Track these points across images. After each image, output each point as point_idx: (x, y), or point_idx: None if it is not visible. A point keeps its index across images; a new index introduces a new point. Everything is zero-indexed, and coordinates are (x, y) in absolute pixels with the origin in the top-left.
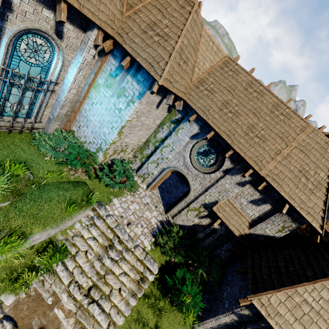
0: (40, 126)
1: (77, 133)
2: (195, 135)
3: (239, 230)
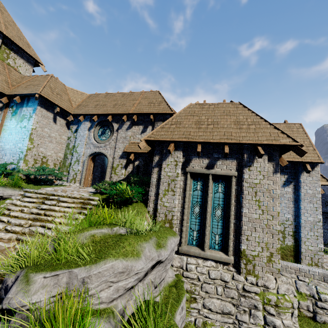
0: None
1: None
2: (90, 127)
3: (146, 149)
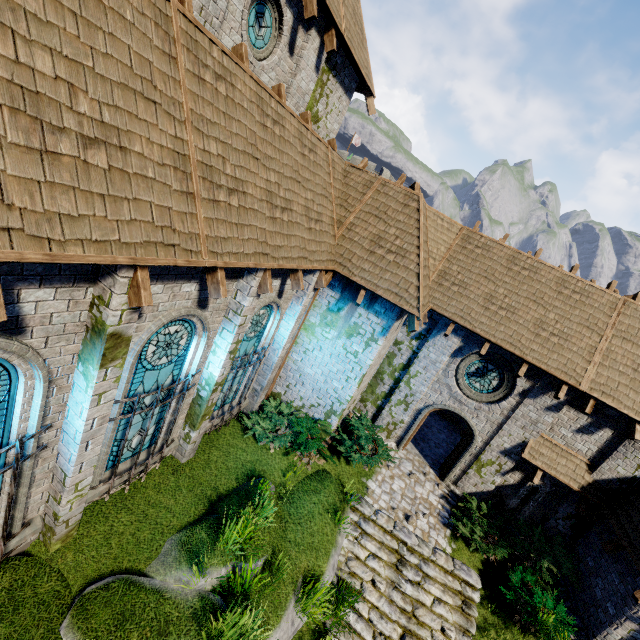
0: (245, 405)
1: (286, 396)
2: (457, 351)
3: (577, 480)
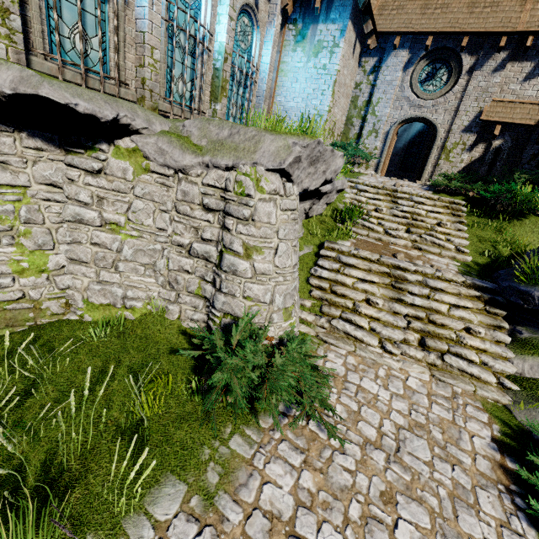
0: None
1: None
2: (408, 64)
3: (532, 118)
